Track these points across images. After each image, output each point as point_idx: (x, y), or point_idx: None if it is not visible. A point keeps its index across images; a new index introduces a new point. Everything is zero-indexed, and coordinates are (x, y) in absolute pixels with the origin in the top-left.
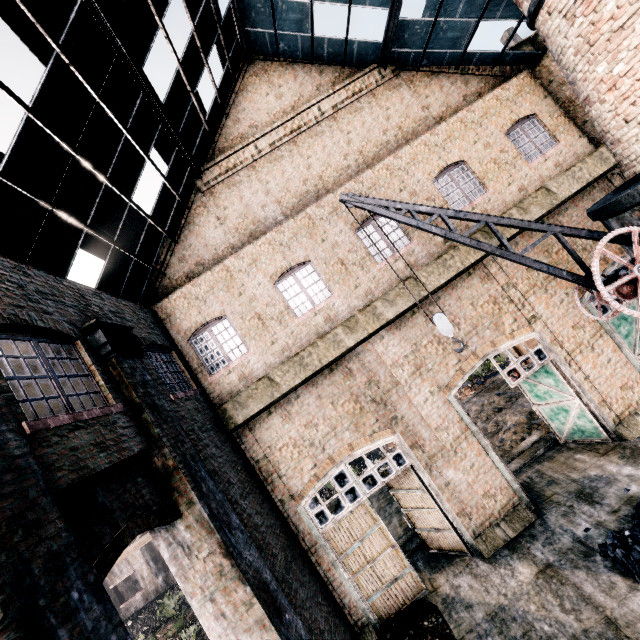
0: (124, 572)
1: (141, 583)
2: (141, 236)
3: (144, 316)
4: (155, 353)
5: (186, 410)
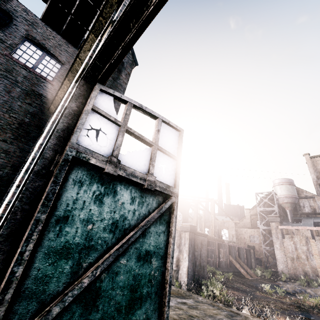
0: None
1: None
2: (76, 3)
3: (62, 44)
4: (43, 53)
5: (10, 66)
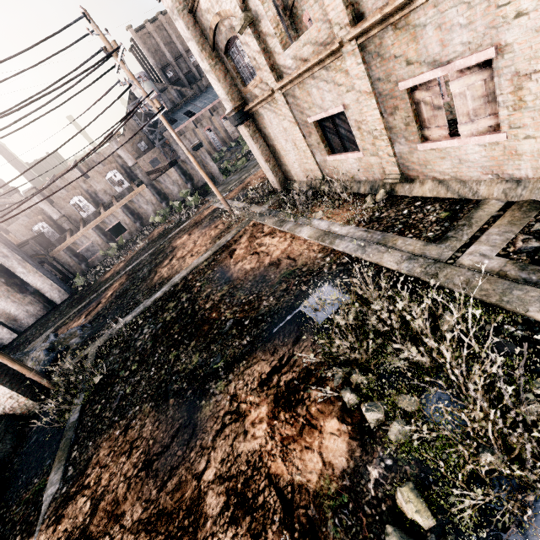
0: (113, 222)
1: (126, 227)
2: None
3: None
4: None
5: None
